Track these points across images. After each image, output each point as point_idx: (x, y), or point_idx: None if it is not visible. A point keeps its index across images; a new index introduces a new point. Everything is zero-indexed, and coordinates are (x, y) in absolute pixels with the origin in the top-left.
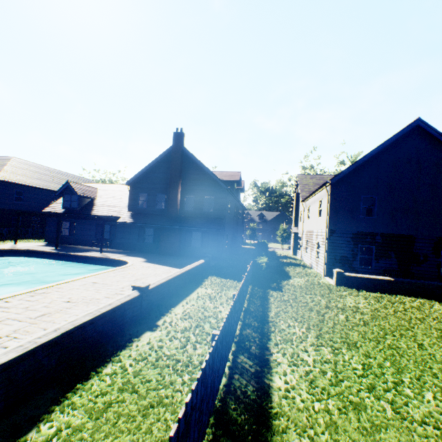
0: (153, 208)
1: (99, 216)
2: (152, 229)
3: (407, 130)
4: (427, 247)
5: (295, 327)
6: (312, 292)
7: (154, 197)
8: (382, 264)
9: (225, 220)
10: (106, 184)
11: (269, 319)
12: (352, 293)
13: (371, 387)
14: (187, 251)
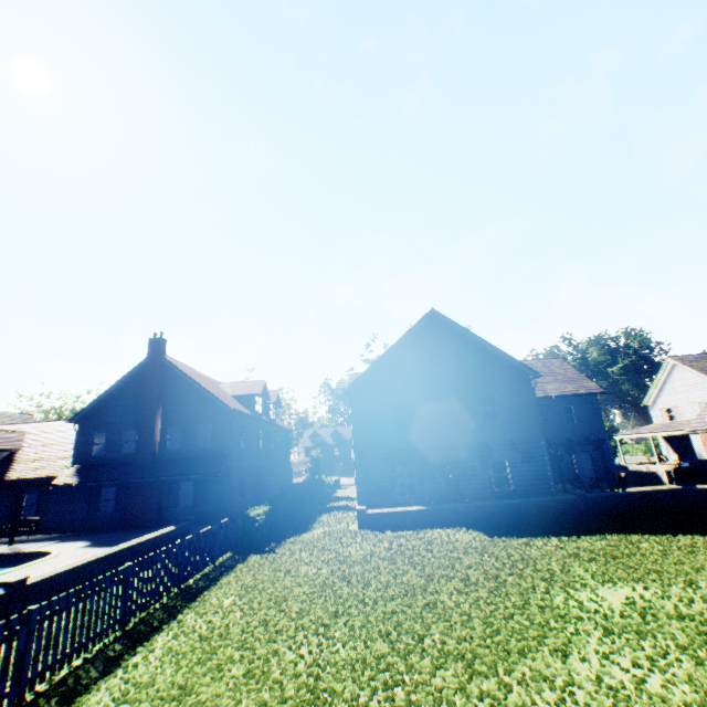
0: (117, 453)
1: (19, 480)
2: (115, 488)
3: (424, 322)
4: (473, 457)
5: (234, 596)
6: (312, 546)
7: (118, 435)
8: (428, 489)
9: (231, 457)
10: (43, 422)
11: (205, 593)
12: (368, 537)
13: (243, 640)
14: (172, 515)
